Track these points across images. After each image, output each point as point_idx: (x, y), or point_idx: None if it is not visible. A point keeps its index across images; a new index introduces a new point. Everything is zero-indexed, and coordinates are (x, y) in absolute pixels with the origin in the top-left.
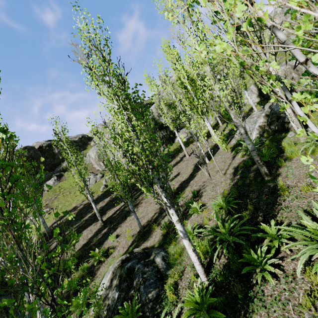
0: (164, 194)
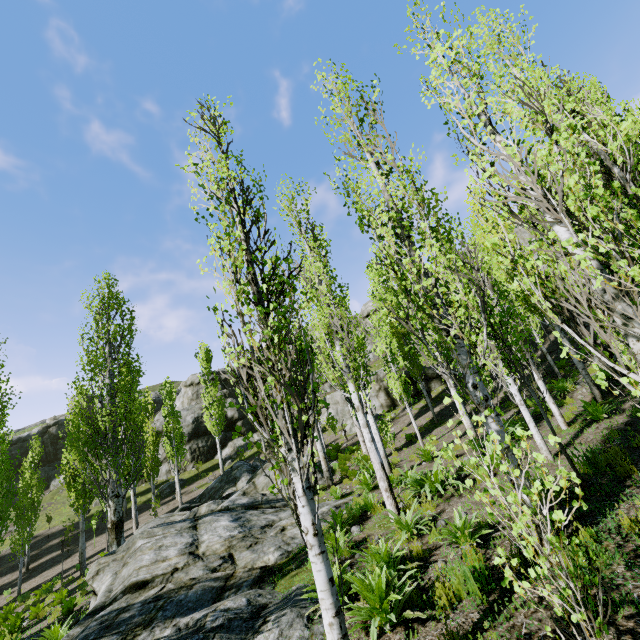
0: None
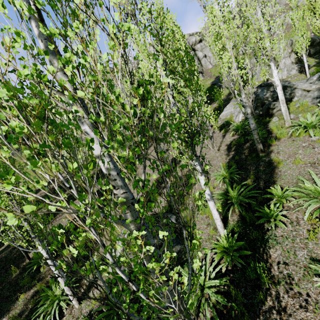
0: (197, 161)
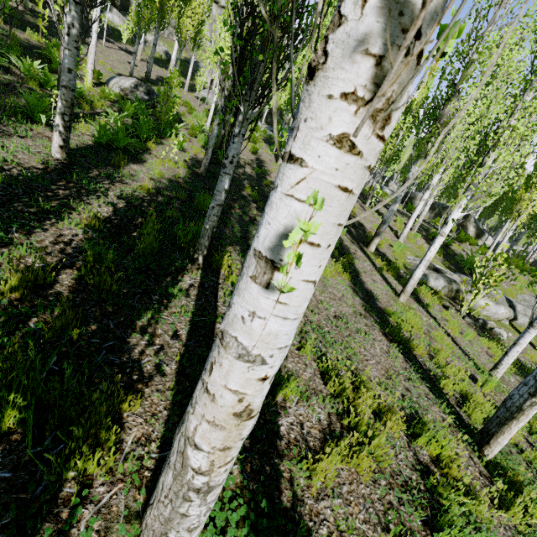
0: None
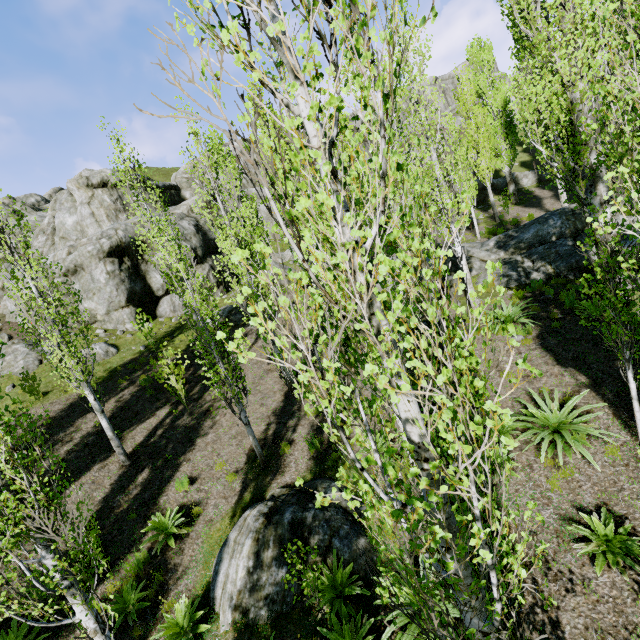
0: None
